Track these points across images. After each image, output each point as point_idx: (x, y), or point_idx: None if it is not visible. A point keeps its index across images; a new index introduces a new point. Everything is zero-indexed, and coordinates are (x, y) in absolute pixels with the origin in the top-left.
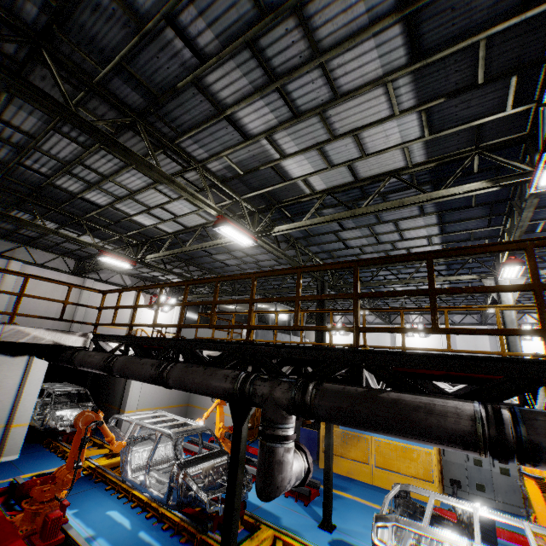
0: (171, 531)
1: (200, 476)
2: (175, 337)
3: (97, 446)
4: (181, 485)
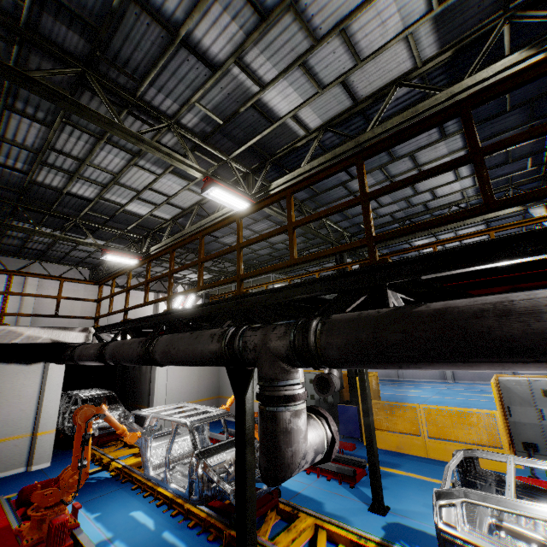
0: (199, 528)
1: (224, 465)
2: (165, 310)
3: (128, 446)
4: (201, 477)
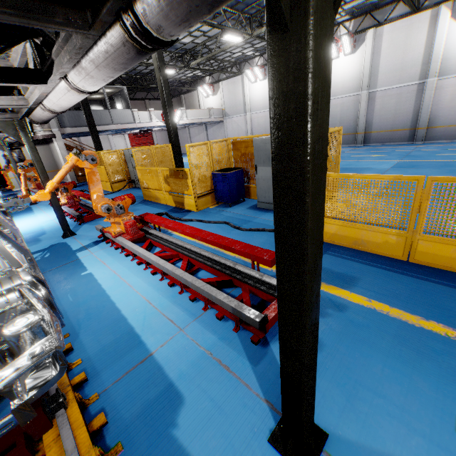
0: None
1: None
2: None
3: None
4: None
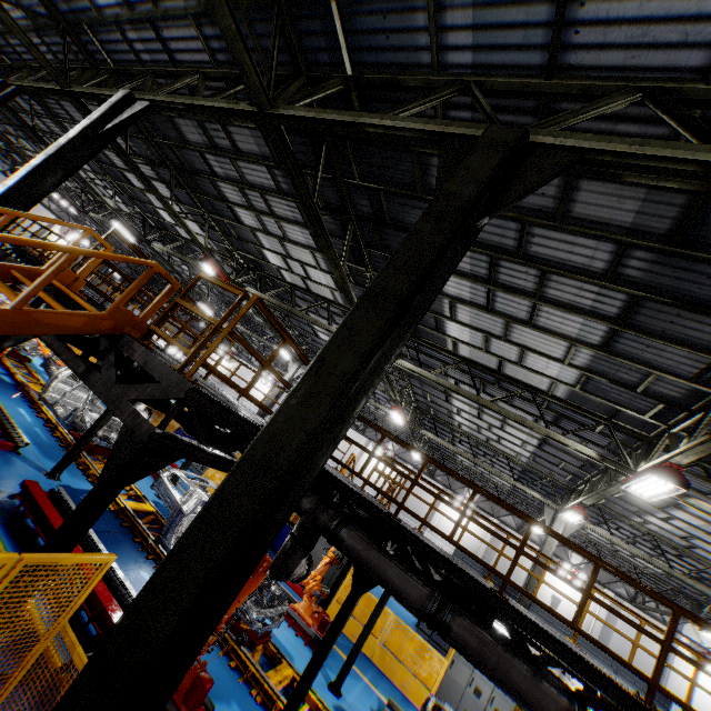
0: None
1: None
2: None
3: None
4: None
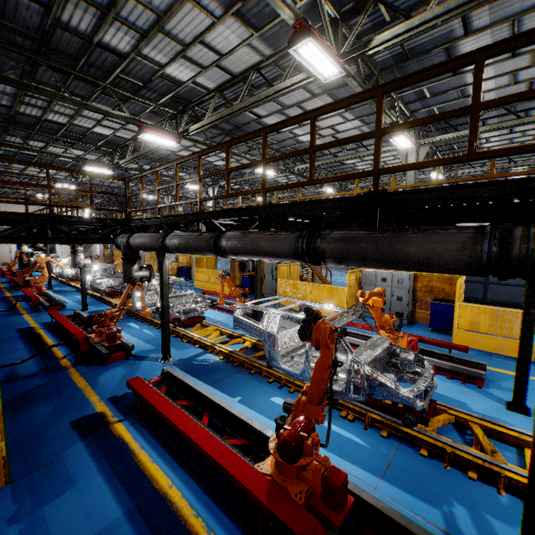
0: None
1: None
2: None
3: None
4: None
